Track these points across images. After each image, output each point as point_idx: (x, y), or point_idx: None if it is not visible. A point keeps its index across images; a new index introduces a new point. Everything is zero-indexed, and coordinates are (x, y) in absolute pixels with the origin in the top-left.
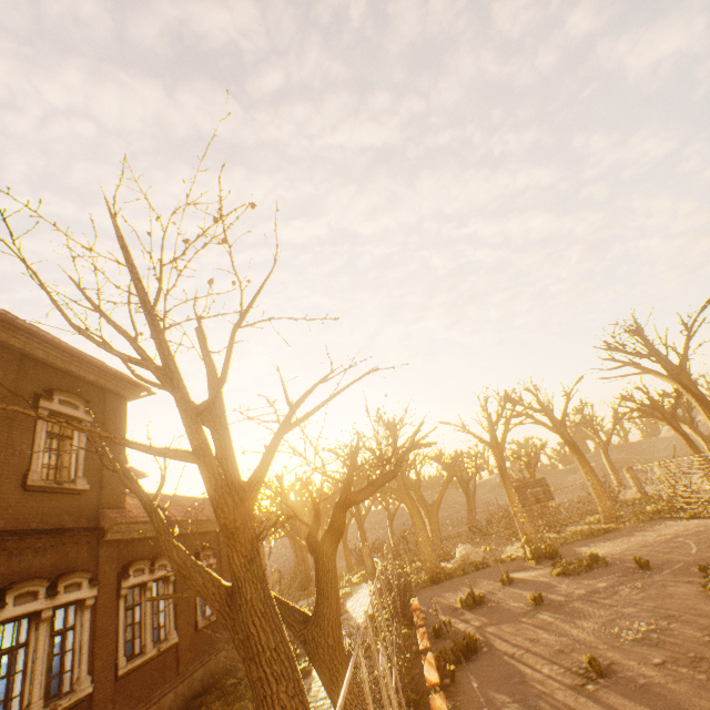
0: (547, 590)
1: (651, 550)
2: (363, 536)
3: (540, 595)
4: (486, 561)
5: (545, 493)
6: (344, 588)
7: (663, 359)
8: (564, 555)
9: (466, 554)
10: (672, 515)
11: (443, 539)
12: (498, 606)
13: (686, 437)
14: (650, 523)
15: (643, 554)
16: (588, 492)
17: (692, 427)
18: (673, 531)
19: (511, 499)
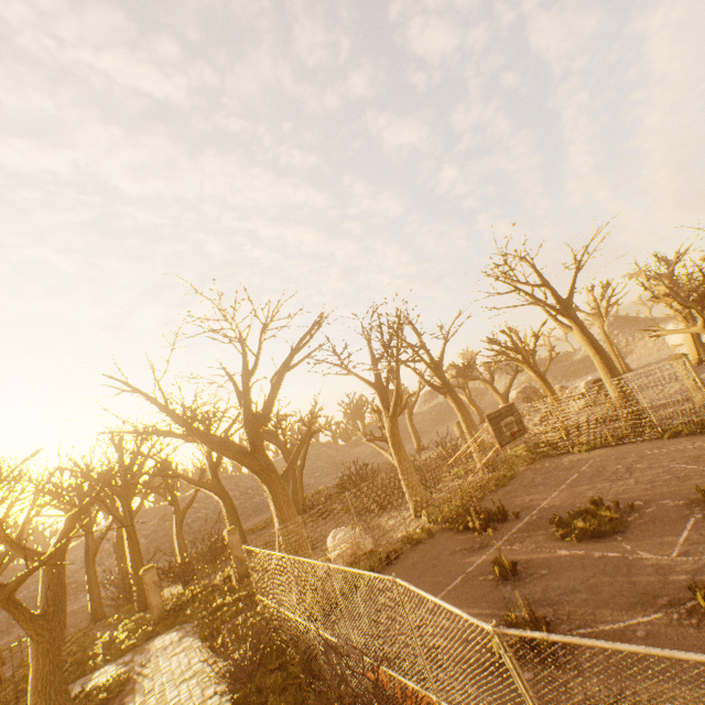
0: (638, 571)
1: (645, 481)
2: (136, 554)
3: (695, 584)
4: (399, 547)
5: (518, 424)
6: (102, 669)
7: (555, 292)
8: (510, 513)
9: (356, 542)
10: (561, 451)
11: (248, 533)
12: (611, 633)
13: (543, 379)
14: (544, 462)
15: (647, 487)
16: (382, 459)
17: (493, 386)
18: (608, 462)
19: (400, 456)
